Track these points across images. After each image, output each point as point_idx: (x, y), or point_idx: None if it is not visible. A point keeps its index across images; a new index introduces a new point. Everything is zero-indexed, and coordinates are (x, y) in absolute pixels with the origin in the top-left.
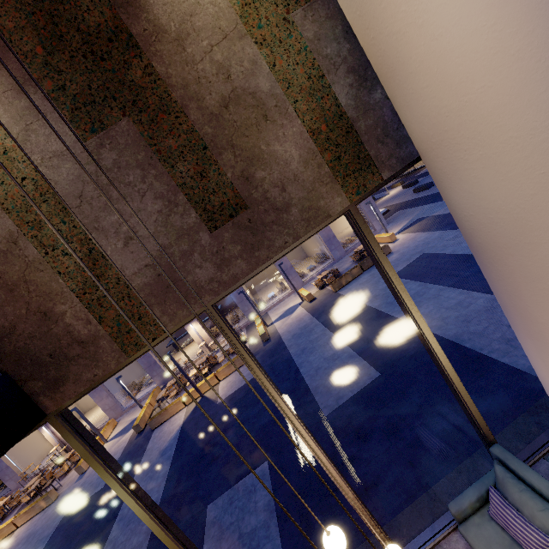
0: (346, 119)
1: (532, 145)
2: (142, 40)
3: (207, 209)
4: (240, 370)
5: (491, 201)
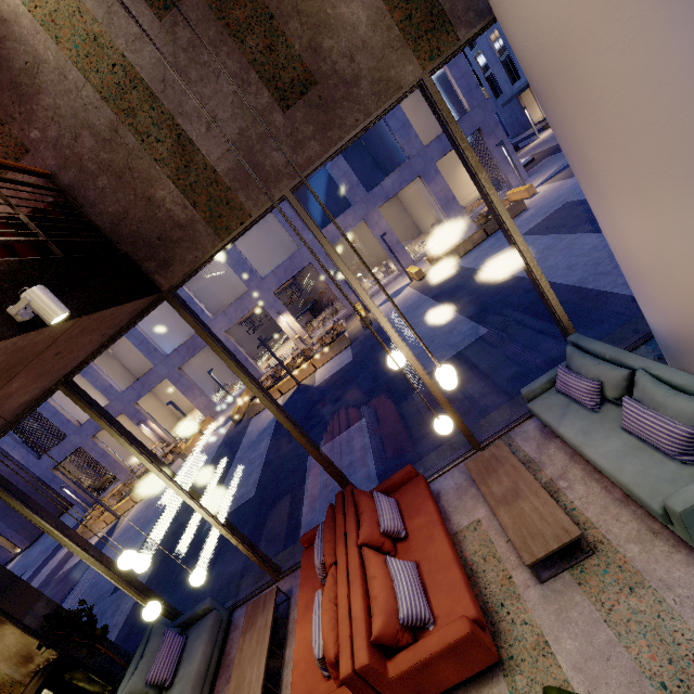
0: None
1: None
2: None
3: (278, 88)
4: (338, 356)
5: (537, 22)
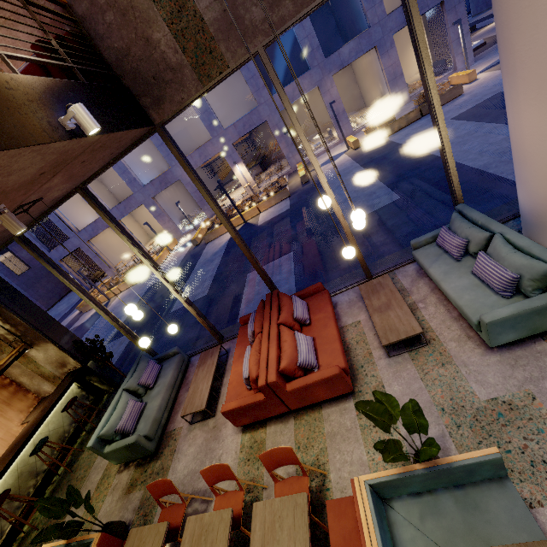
0: None
1: None
2: None
3: None
4: (279, 204)
5: None
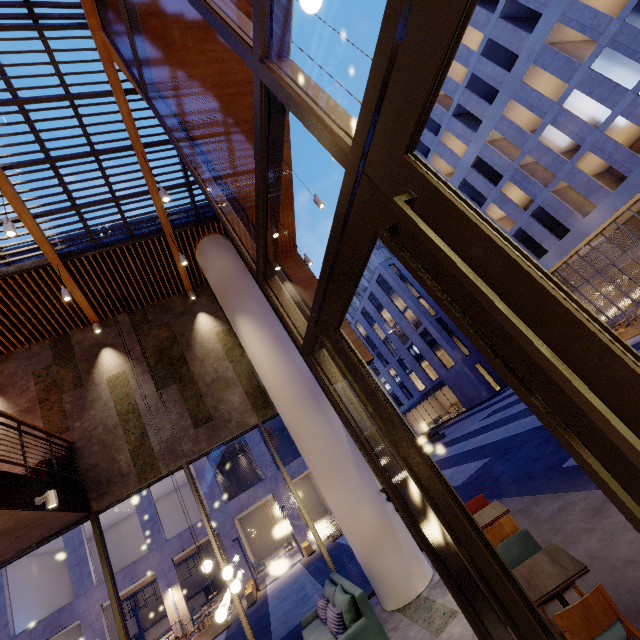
0: (261, 388)
1: (286, 400)
2: (189, 360)
3: (196, 419)
4: None
5: (284, 417)
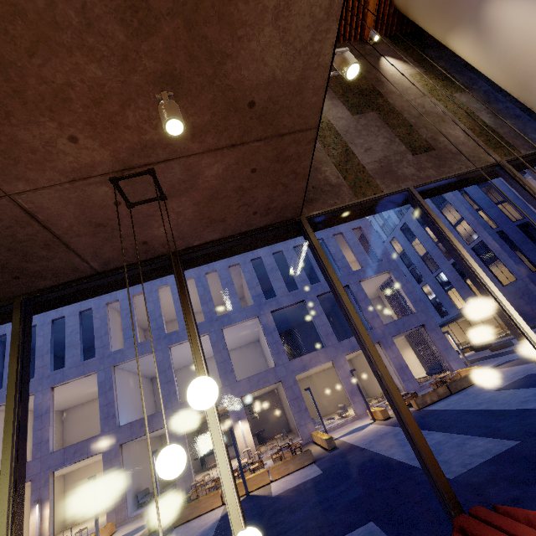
0: (490, 128)
1: None
2: (384, 94)
3: (411, 146)
4: (300, 470)
5: None
